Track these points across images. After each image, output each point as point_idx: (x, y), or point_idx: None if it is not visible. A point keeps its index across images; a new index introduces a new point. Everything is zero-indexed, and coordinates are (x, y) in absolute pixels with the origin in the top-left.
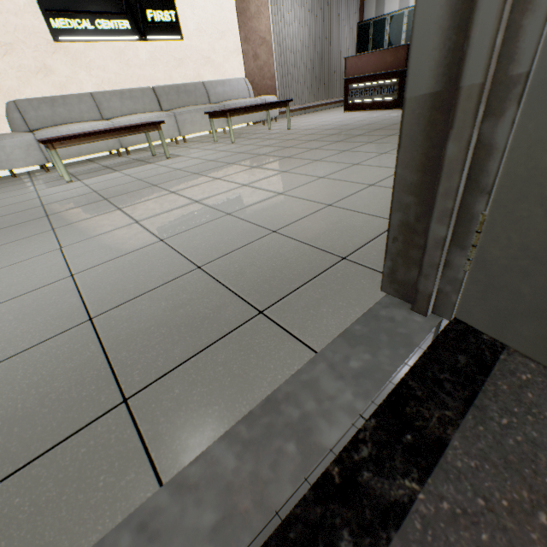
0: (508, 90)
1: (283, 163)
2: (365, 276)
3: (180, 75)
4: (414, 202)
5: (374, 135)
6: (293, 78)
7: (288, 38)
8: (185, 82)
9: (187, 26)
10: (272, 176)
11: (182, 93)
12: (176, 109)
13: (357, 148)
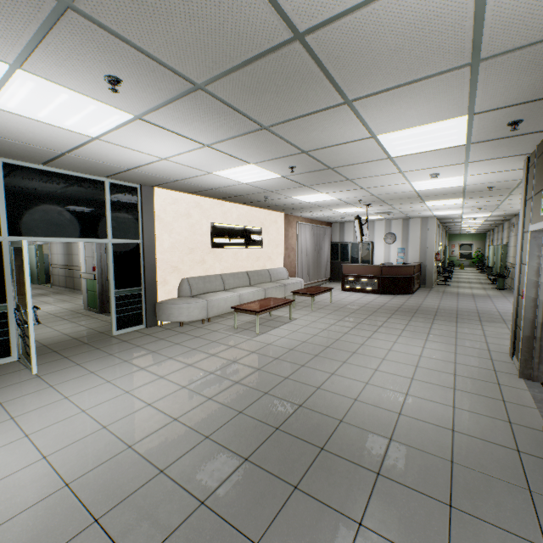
0: (542, 338)
1: (387, 330)
2: (508, 374)
3: (257, 265)
4: (527, 354)
5: (402, 315)
6: (304, 267)
7: (303, 248)
8: (258, 268)
9: (264, 241)
10: (398, 337)
11: (259, 275)
12: (261, 285)
13: (410, 323)
